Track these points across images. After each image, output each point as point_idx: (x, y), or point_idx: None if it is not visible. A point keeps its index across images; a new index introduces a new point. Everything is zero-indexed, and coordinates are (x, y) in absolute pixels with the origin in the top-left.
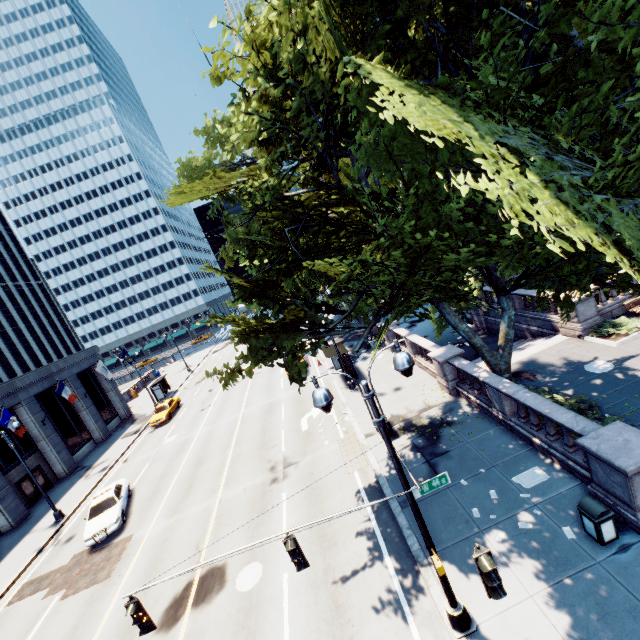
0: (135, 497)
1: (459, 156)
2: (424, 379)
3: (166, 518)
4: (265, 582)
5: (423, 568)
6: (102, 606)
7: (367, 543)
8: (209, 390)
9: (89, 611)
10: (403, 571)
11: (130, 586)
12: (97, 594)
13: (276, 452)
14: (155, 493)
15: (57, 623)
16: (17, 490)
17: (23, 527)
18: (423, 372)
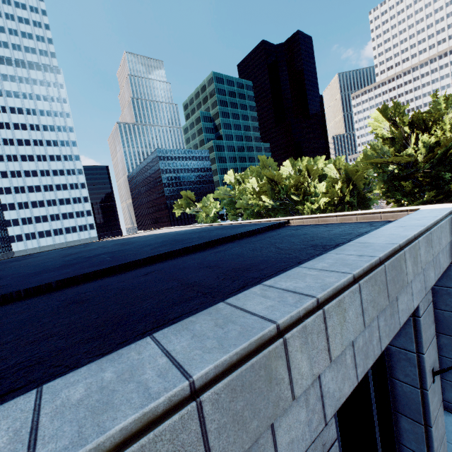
0: None
1: None
2: None
3: None
4: None
5: None
6: None
7: None
8: None
9: None
10: None
11: None
12: None
13: None
14: None
15: None
16: None
17: None
18: None
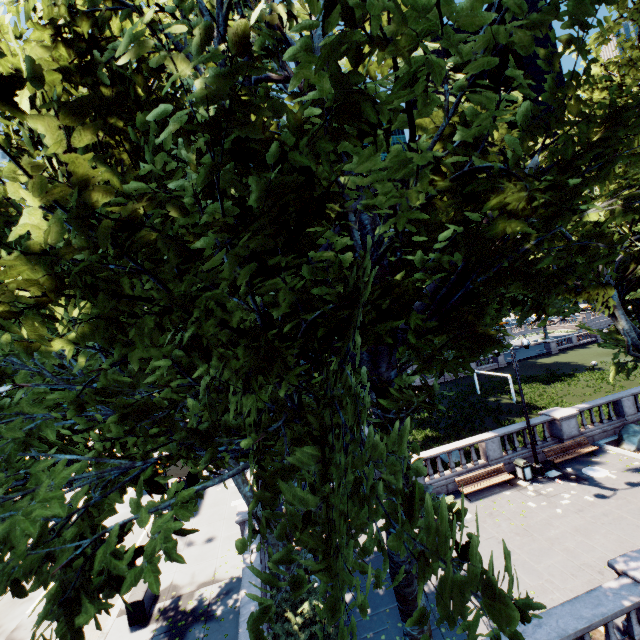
0: None
1: None
2: None
3: None
4: None
5: None
6: None
7: None
8: None
9: None
10: None
11: None
12: None
13: (19, 613)
14: None
15: None
16: None
17: None
18: None
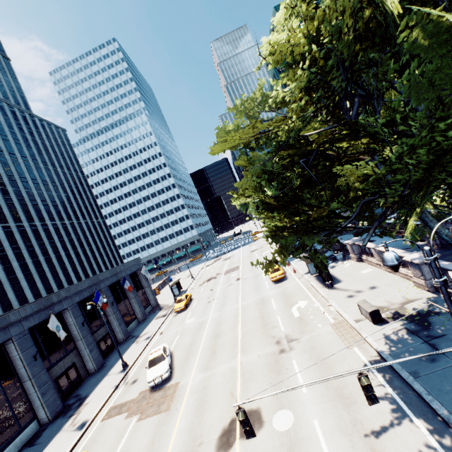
0: (174, 357)
1: None
2: (396, 280)
3: (201, 372)
4: (298, 425)
5: None
6: (168, 429)
7: (387, 403)
8: (210, 289)
9: (160, 431)
10: (435, 430)
11: (186, 417)
12: (163, 420)
13: (277, 331)
14: (188, 355)
15: (138, 437)
16: (97, 346)
17: (102, 371)
18: (393, 275)
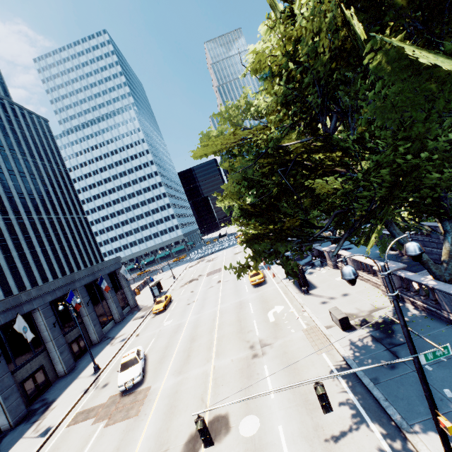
0: (148, 360)
1: (448, 102)
2: (367, 288)
3: (174, 376)
4: (263, 431)
5: (409, 434)
6: (135, 435)
7: (348, 409)
8: (191, 291)
9: (126, 437)
10: (388, 435)
11: (154, 423)
12: (130, 426)
13: (252, 335)
14: (163, 358)
15: (104, 443)
16: (69, 348)
17: (72, 374)
18: (365, 283)
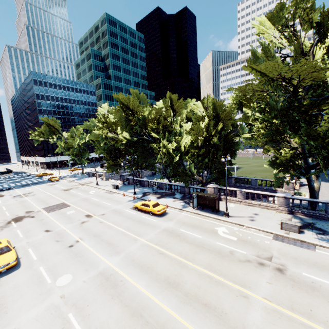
0: None
1: None
2: (261, 209)
3: None
4: None
5: None
6: None
7: None
8: (45, 230)
9: None
10: None
11: None
12: None
13: (242, 255)
14: None
15: None
16: None
17: None
18: (254, 207)
